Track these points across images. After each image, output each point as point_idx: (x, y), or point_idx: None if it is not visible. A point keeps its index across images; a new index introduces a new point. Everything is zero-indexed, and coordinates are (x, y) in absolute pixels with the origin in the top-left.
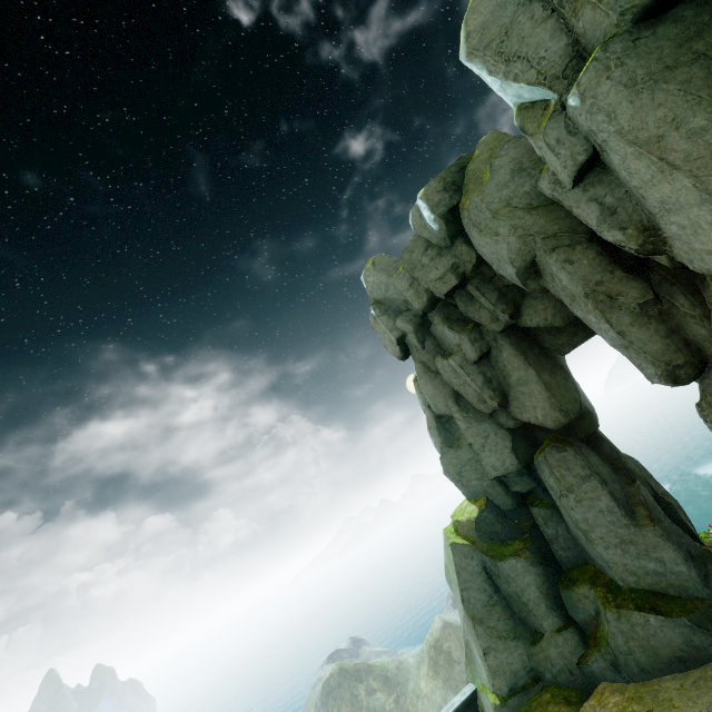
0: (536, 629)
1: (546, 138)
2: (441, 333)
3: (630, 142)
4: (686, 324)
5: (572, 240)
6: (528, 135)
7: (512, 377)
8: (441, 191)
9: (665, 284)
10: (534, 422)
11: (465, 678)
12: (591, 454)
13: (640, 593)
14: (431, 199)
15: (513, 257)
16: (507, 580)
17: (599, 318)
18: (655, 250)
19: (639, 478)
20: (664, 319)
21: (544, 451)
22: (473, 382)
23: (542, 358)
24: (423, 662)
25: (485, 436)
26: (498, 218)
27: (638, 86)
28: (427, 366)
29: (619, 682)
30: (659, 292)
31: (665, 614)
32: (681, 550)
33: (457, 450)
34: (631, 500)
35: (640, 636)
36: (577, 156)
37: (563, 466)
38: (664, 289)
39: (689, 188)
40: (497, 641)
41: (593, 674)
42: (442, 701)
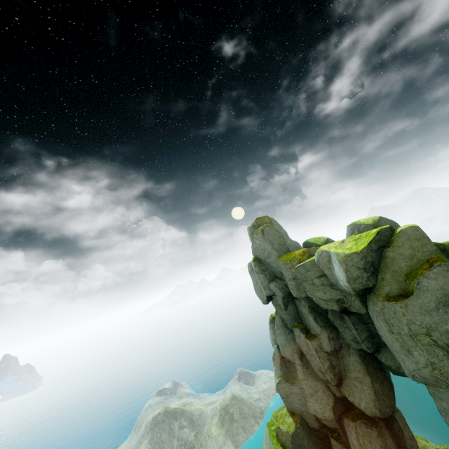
0: None
1: None
2: (304, 313)
3: None
4: None
5: None
6: None
7: (351, 374)
8: (360, 269)
9: None
10: (357, 405)
11: (239, 431)
12: (387, 435)
13: None
14: (350, 271)
15: (417, 375)
16: None
17: None
18: None
19: None
20: None
21: (356, 422)
22: (321, 364)
23: (378, 371)
24: (215, 415)
25: (315, 390)
26: (417, 343)
27: None
28: (285, 322)
29: None
30: None
31: None
32: None
33: (291, 385)
34: None
35: None
36: None
37: (367, 438)
38: None
39: None
40: None
41: None
42: (223, 443)
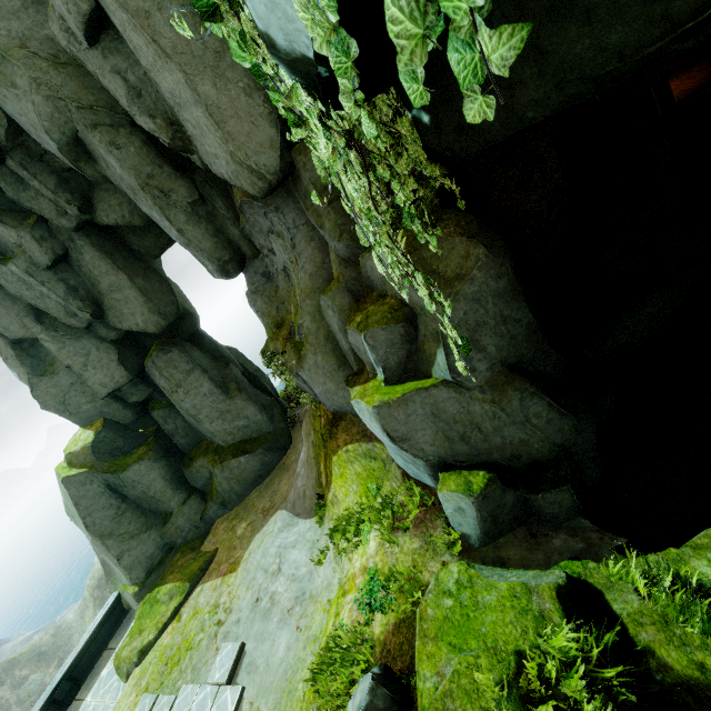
0: (167, 511)
1: None
2: None
3: (122, 6)
4: (227, 225)
5: (114, 120)
6: None
7: (102, 284)
8: None
9: (207, 186)
10: (136, 329)
11: None
12: (194, 350)
13: (236, 445)
14: None
15: (47, 125)
16: (133, 485)
17: (160, 215)
18: (186, 148)
19: (233, 362)
20: (212, 220)
21: (152, 356)
22: (52, 292)
23: (133, 262)
24: (87, 608)
25: (86, 354)
26: (11, 61)
27: None
28: None
29: (227, 513)
30: (203, 193)
31: (250, 452)
32: (258, 405)
33: (53, 376)
34: (226, 379)
35: (237, 475)
36: (80, 1)
37: (171, 366)
38: (207, 191)
39: (184, 84)
40: (131, 541)
41: (211, 519)
42: None
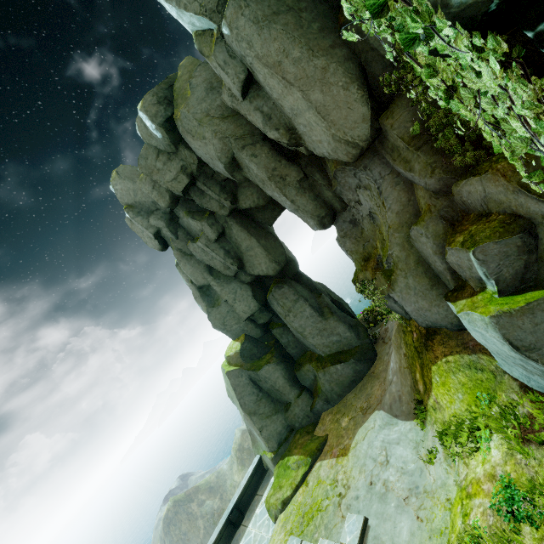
0: (287, 401)
1: (217, 59)
2: (187, 223)
3: (265, 65)
4: (323, 190)
5: (253, 140)
6: (206, 56)
7: (242, 246)
8: (156, 104)
9: (308, 167)
10: (262, 273)
11: None
12: (297, 285)
13: (332, 356)
14: (149, 111)
15: (219, 155)
16: (265, 380)
17: (279, 194)
18: (297, 144)
19: (323, 293)
20: (312, 189)
21: (271, 291)
22: (217, 255)
23: (258, 230)
24: (233, 463)
25: (234, 292)
26: (203, 125)
27: (260, 23)
28: (183, 251)
29: (330, 408)
30: (306, 172)
31: (344, 361)
32: (346, 324)
33: (218, 307)
34: (321, 306)
35: (335, 379)
36: (240, 75)
37: (284, 297)
38: (309, 170)
39: (301, 99)
40: (266, 420)
41: (318, 411)
42: None
